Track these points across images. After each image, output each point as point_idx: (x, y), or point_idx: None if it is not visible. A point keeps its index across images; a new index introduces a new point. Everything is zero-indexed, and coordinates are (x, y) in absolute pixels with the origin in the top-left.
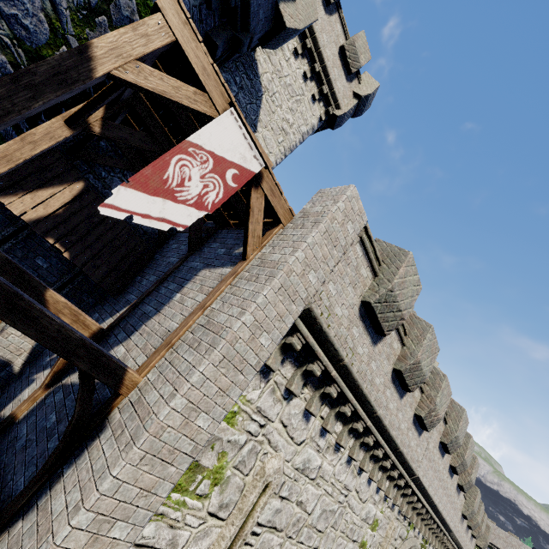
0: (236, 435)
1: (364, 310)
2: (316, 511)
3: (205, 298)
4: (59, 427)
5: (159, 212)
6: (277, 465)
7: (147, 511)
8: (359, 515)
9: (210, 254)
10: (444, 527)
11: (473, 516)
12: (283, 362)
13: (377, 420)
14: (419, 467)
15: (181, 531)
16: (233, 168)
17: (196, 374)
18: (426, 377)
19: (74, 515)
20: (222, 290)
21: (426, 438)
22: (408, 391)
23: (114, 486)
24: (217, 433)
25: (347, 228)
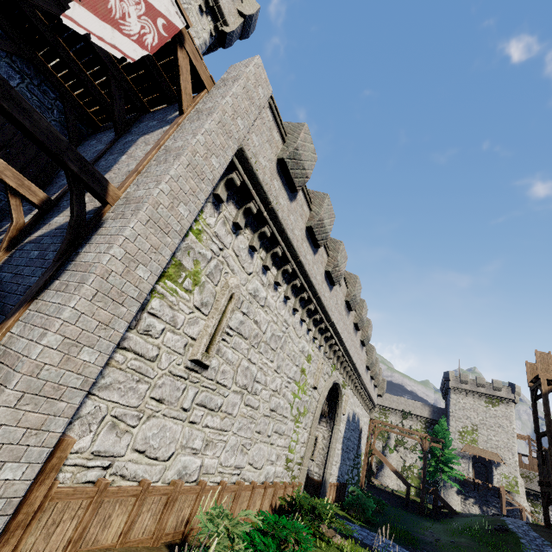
0: (204, 250)
1: (280, 169)
2: (268, 333)
3: (156, 143)
4: (49, 250)
5: (110, 39)
6: (236, 282)
7: (158, 266)
8: (298, 347)
9: (142, 129)
10: (355, 373)
11: (374, 369)
12: (228, 201)
13: (300, 266)
14: (333, 316)
15: (178, 313)
16: (162, 18)
17: (172, 170)
18: (329, 235)
19: (110, 250)
20: (170, 135)
21: (335, 295)
22: (318, 247)
23: (133, 236)
24: (190, 243)
25: (259, 92)
